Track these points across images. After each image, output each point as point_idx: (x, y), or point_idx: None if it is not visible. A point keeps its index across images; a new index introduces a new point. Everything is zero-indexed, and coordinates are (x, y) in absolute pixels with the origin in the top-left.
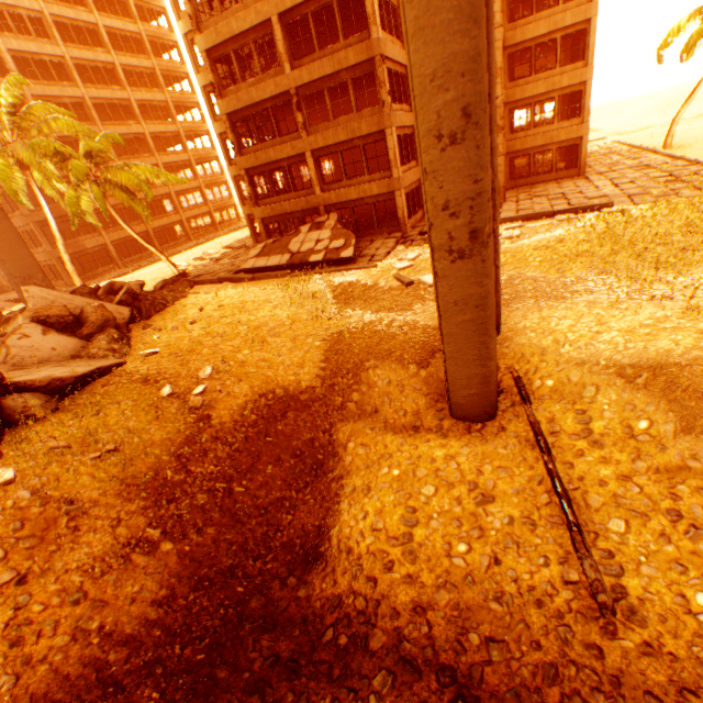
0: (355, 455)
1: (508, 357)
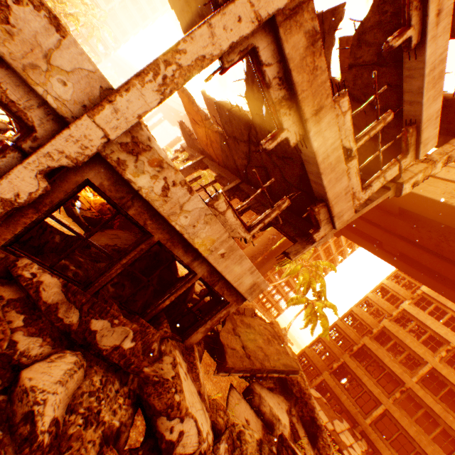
0: None
1: None
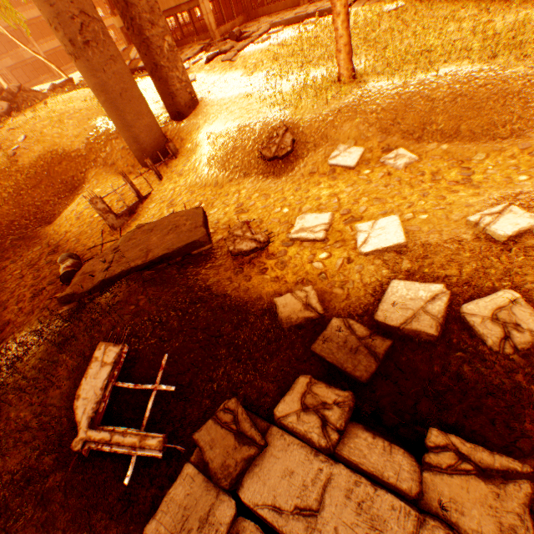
0: (92, 184)
1: (184, 132)
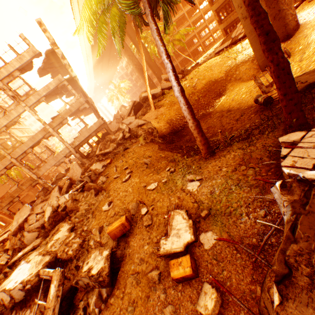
0: (230, 90)
1: (291, 45)
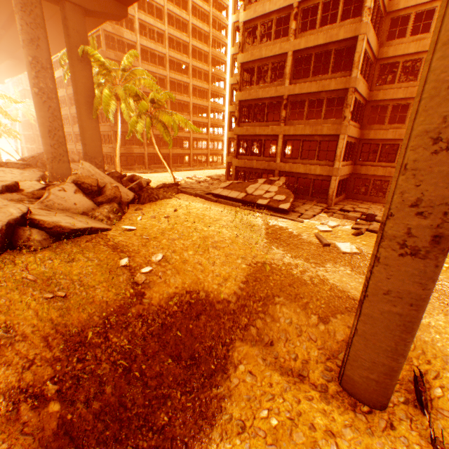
0: (241, 380)
1: None
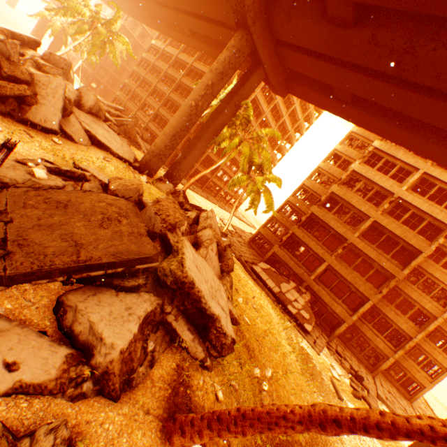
0: None
1: None
